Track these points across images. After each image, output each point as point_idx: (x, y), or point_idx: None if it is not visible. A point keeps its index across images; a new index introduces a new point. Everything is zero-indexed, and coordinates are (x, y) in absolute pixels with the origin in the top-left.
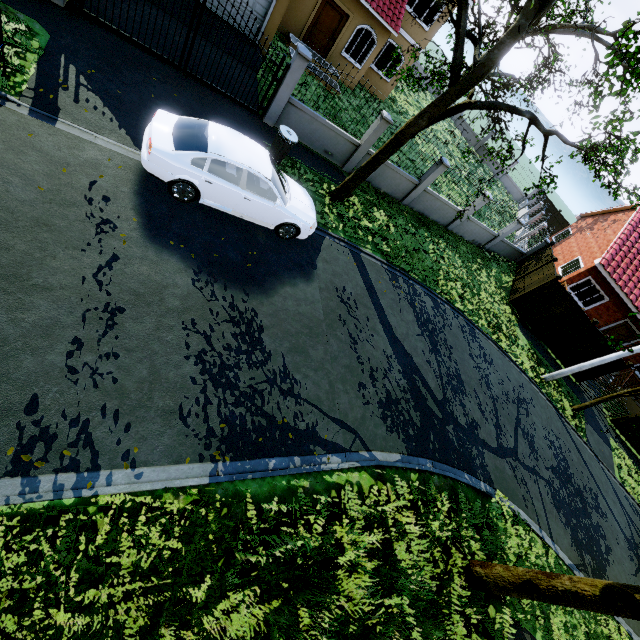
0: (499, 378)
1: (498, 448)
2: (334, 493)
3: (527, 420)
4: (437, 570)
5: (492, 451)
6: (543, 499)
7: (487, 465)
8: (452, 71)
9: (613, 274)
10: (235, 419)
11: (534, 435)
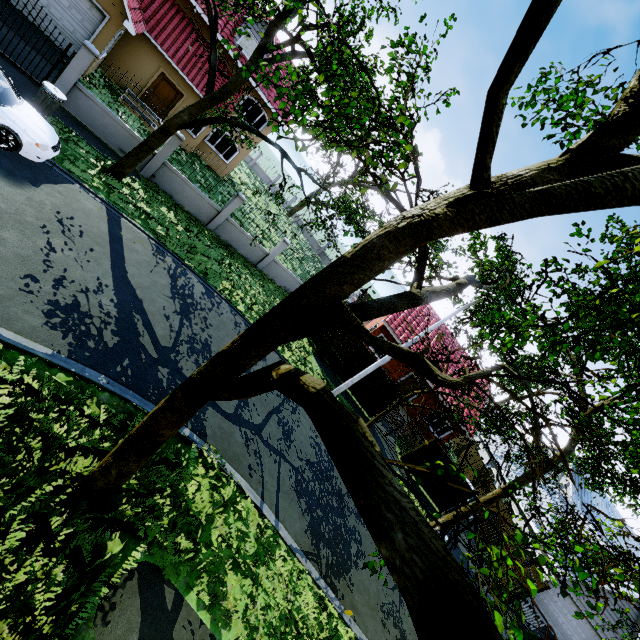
0: None
1: (233, 415)
2: None
3: (291, 415)
4: (19, 456)
5: (222, 413)
6: (281, 479)
7: (206, 420)
8: (207, 86)
9: (396, 330)
10: None
11: (295, 429)
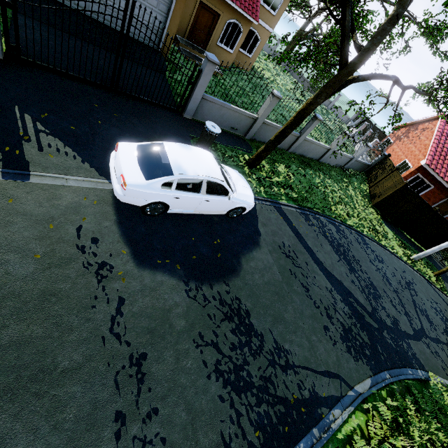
0: (391, 272)
1: (414, 333)
2: (348, 447)
3: (417, 298)
4: None
5: (413, 338)
6: None
7: (415, 353)
8: (341, 57)
9: (435, 169)
10: (263, 420)
11: (426, 309)
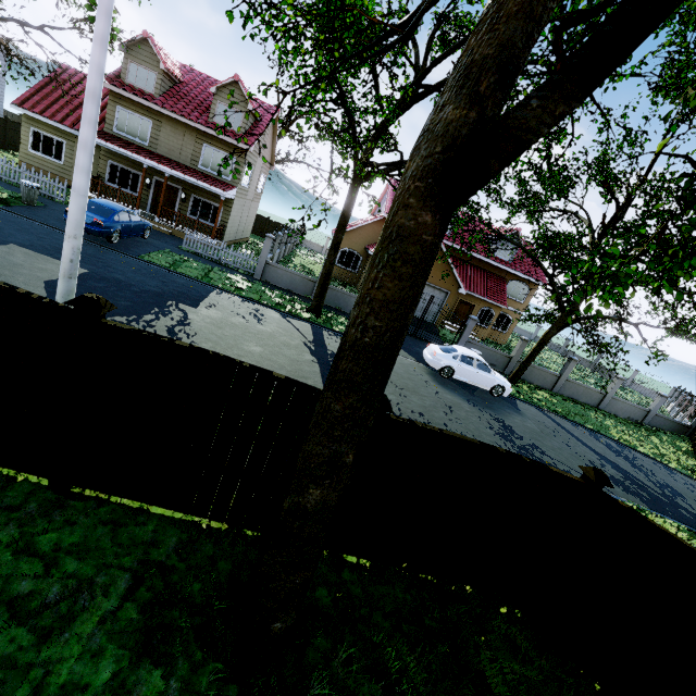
0: None
1: None
2: None
3: None
4: None
5: None
6: None
7: None
8: (560, 307)
9: None
10: (523, 454)
11: None
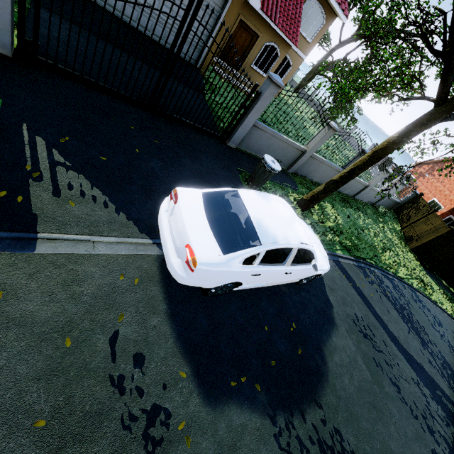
0: (452, 337)
1: None
2: None
3: None
4: None
5: None
6: None
7: None
8: (441, 91)
9: None
10: None
11: None
